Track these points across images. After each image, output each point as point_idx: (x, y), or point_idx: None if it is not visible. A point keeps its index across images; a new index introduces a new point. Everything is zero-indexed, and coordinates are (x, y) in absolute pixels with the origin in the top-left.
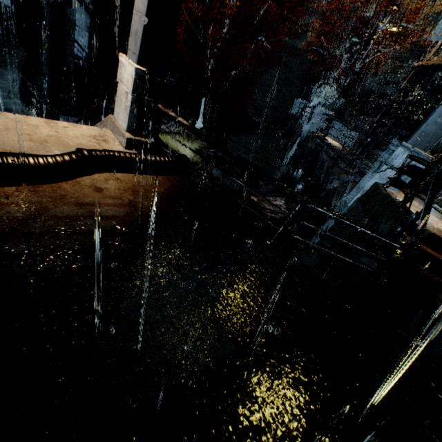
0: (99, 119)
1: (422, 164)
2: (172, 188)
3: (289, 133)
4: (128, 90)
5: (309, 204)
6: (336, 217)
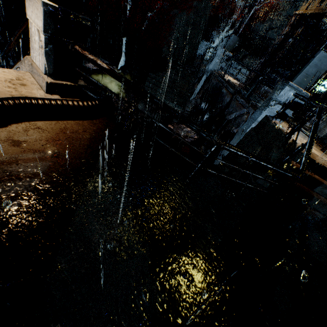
0: (20, 59)
1: (305, 101)
2: (97, 133)
3: (196, 70)
4: (39, 28)
5: (224, 145)
6: (245, 156)
